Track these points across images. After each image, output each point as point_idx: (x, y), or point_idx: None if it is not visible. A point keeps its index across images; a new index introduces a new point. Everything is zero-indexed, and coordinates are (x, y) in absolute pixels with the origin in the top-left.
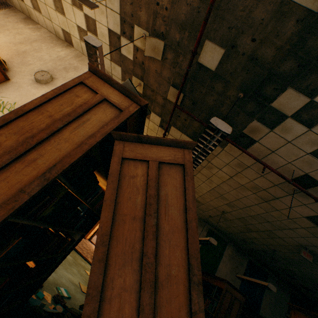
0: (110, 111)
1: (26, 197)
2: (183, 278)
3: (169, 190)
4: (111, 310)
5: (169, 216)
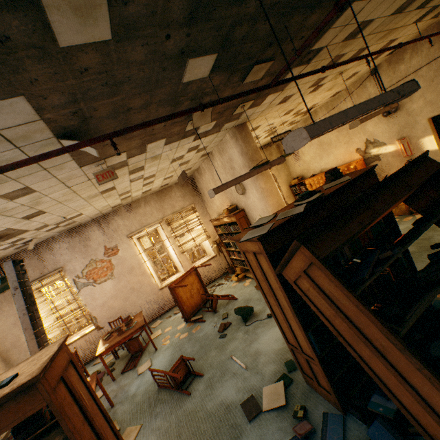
0: (261, 257)
1: (299, 324)
2: (392, 346)
3: (327, 287)
4: (375, 367)
5: (345, 306)
